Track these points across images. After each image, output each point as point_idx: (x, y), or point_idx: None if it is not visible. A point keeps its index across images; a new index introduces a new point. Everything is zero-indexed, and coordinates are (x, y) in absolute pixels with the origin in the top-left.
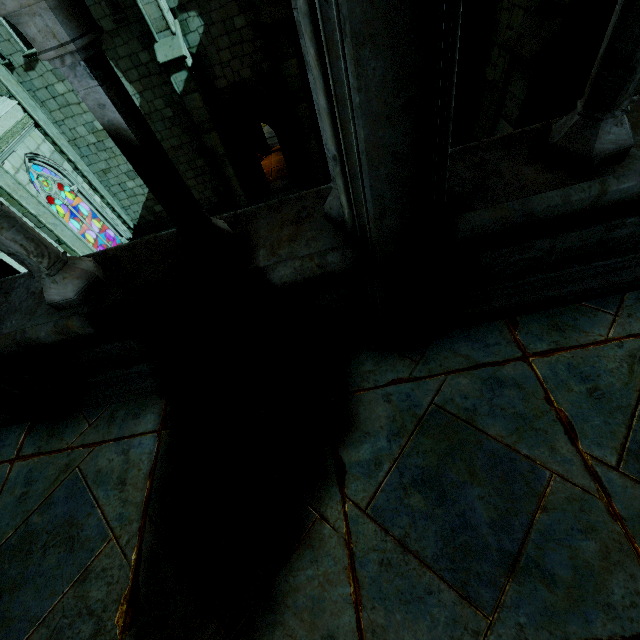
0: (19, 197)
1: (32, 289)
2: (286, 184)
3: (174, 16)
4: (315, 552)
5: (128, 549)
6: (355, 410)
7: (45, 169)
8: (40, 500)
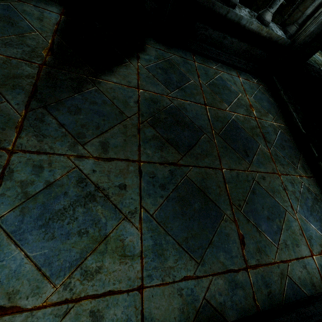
0: None
1: None
2: None
3: None
4: (127, 68)
5: (47, 38)
6: (145, 48)
7: None
8: None
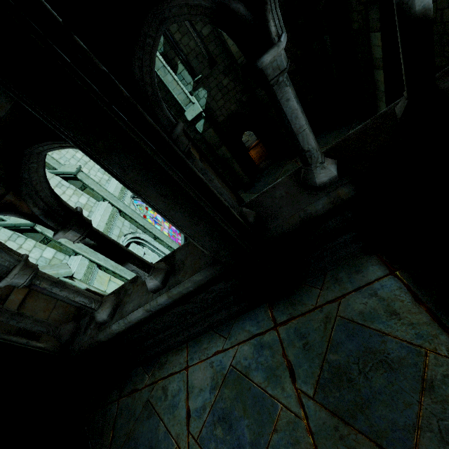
0: (134, 217)
1: (277, 196)
2: (269, 162)
3: (191, 95)
4: None
5: None
6: None
7: (138, 201)
8: (324, 344)
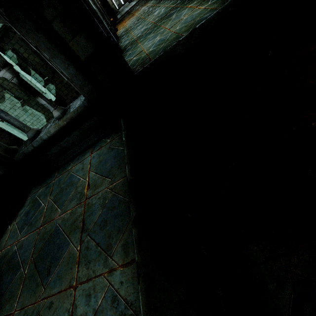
0: None
1: None
2: None
3: (45, 87)
4: (6, 233)
5: None
6: (26, 202)
7: None
8: None
